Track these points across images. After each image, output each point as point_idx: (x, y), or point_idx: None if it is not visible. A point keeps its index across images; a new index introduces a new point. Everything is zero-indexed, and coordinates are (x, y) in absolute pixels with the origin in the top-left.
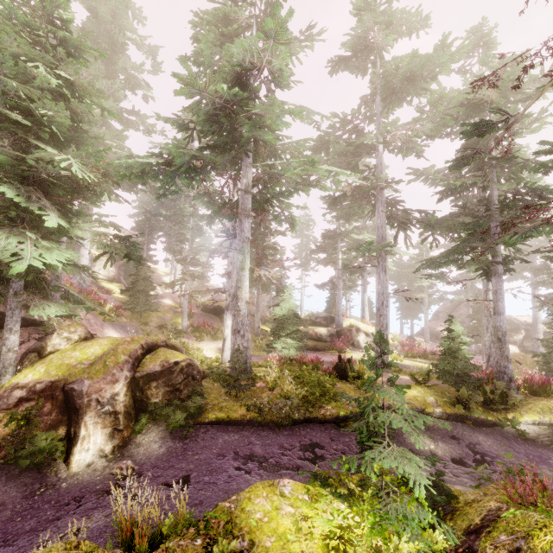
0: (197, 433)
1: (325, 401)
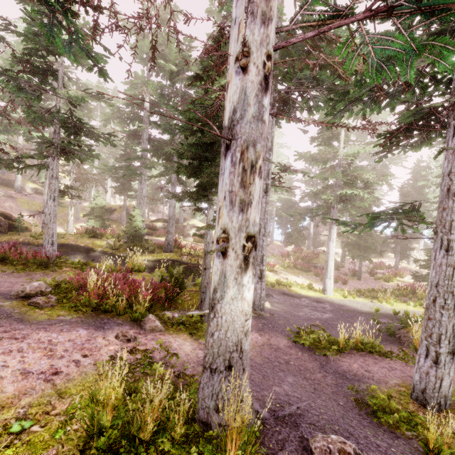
0: None
1: None
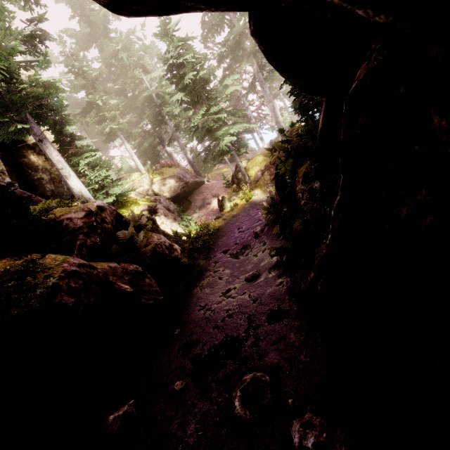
0: None
1: None
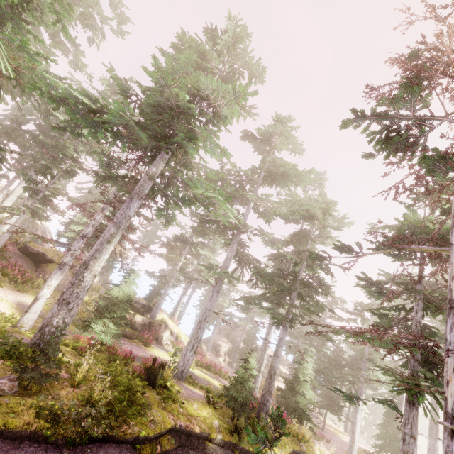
0: None
1: (131, 414)
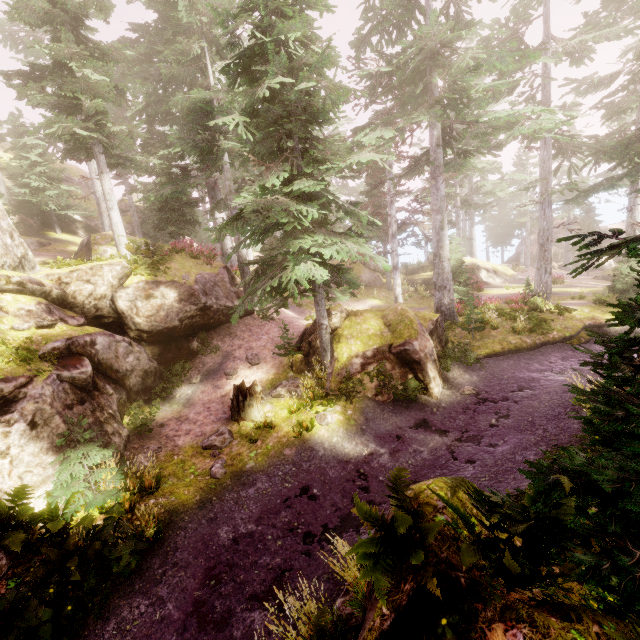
0: (483, 365)
1: (548, 329)
